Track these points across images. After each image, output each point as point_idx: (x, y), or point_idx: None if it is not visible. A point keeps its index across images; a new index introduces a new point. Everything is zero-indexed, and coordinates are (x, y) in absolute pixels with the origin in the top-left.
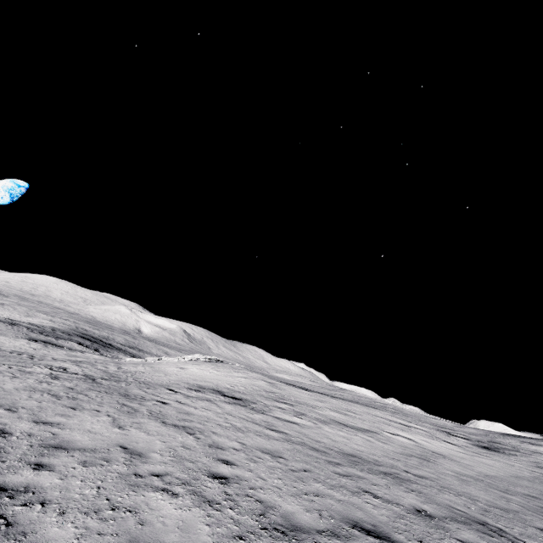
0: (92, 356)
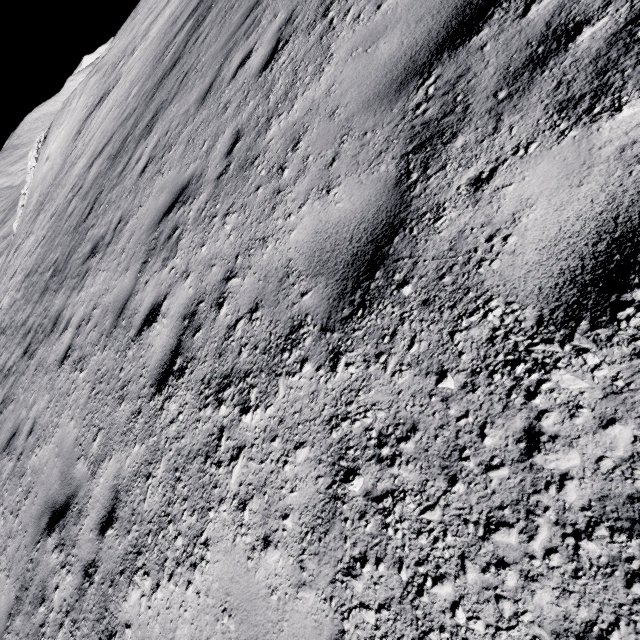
0: None
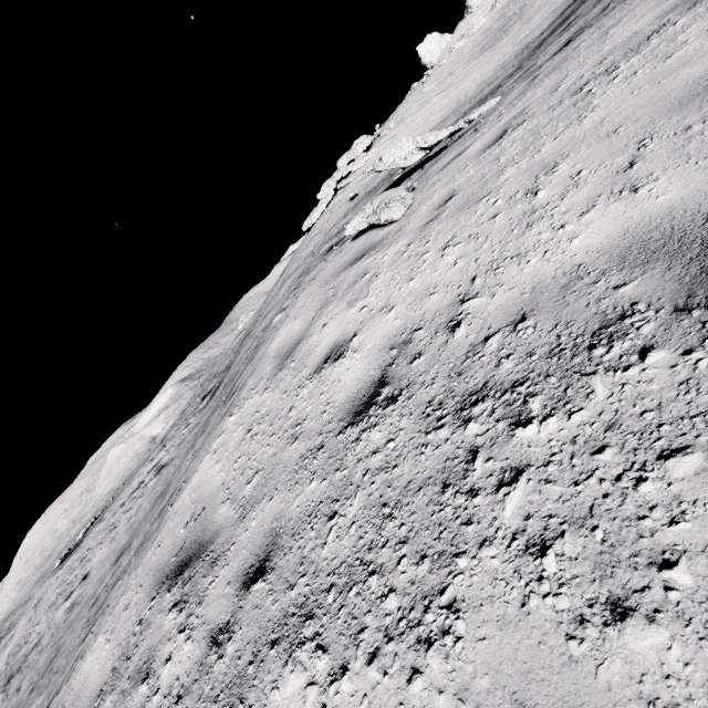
0: None
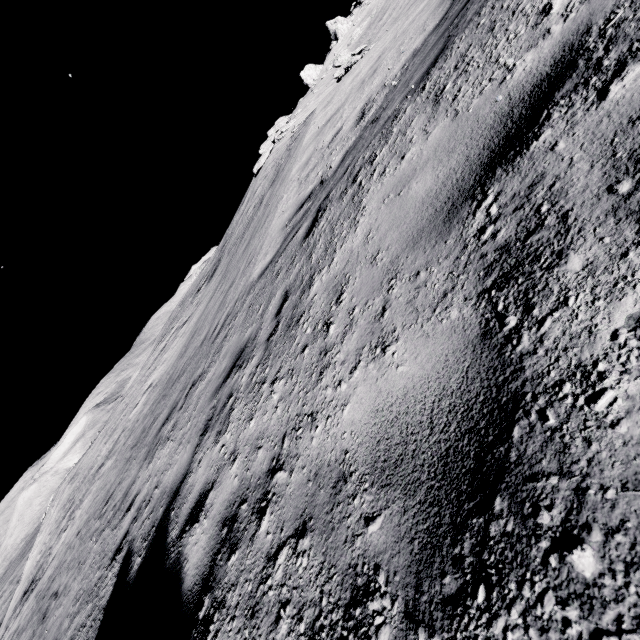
0: None
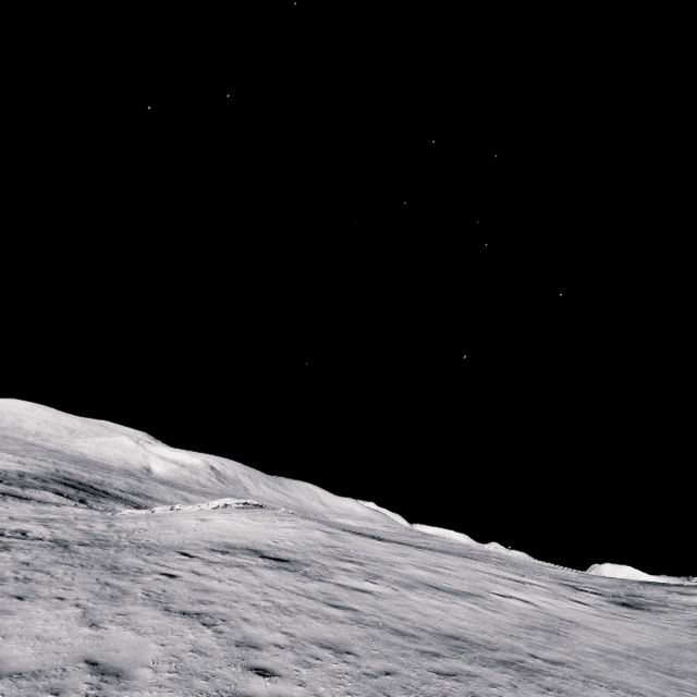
0: (72, 511)
